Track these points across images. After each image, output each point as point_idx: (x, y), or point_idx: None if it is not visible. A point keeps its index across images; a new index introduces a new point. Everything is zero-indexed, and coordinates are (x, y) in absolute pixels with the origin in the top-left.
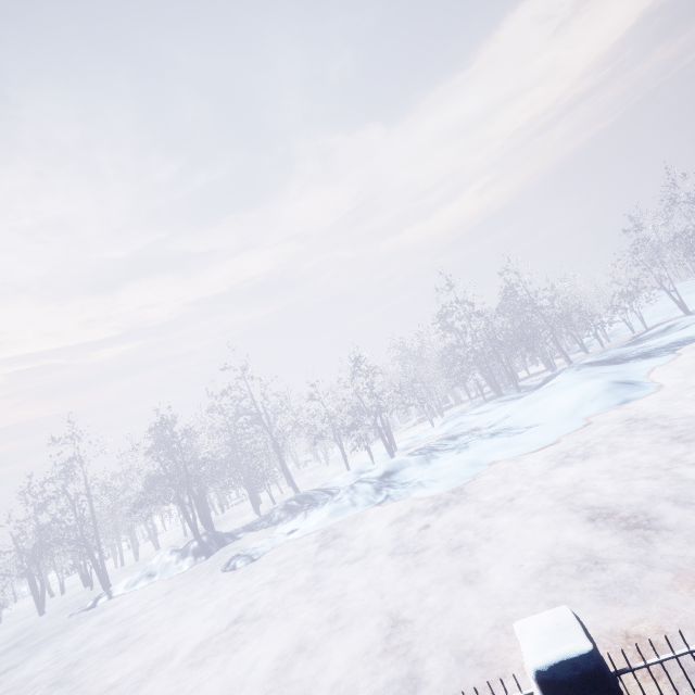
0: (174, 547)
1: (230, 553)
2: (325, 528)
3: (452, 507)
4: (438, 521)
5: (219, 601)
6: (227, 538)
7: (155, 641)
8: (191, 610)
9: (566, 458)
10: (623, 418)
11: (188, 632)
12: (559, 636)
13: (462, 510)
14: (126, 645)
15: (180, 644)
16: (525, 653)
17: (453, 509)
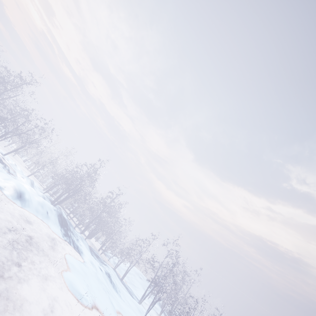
0: None
1: None
2: None
3: None
4: None
5: None
6: None
7: None
8: None
9: None
10: None
11: None
12: None
13: None
14: None
15: None
16: None
17: None
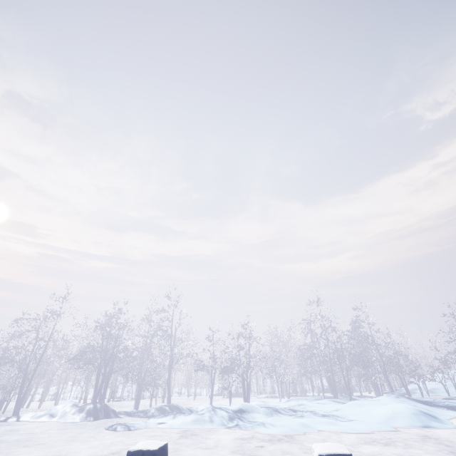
0: (76, 403)
1: (112, 422)
2: (186, 428)
3: (282, 443)
4: (270, 447)
5: (102, 442)
6: (112, 413)
7: (52, 448)
8: (80, 441)
9: (372, 442)
10: (422, 435)
11: (77, 450)
12: (335, 447)
13: (289, 446)
14: (30, 445)
15: (71, 454)
16: (315, 450)
17: (283, 444)
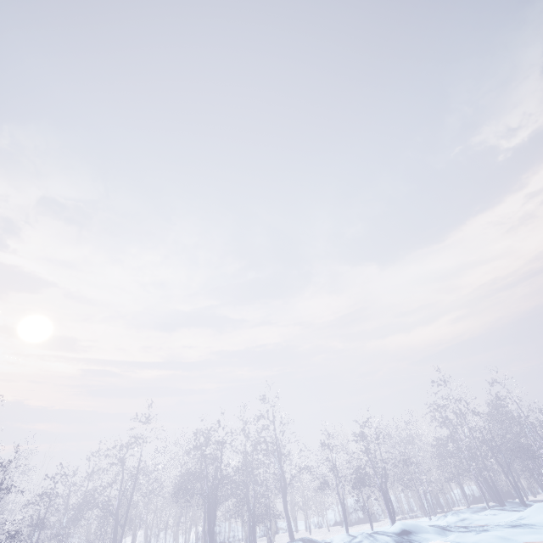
0: None
1: None
2: None
3: None
4: None
5: None
6: None
7: None
8: None
9: None
10: None
11: None
12: None
13: None
14: None
15: None
16: None
17: None
